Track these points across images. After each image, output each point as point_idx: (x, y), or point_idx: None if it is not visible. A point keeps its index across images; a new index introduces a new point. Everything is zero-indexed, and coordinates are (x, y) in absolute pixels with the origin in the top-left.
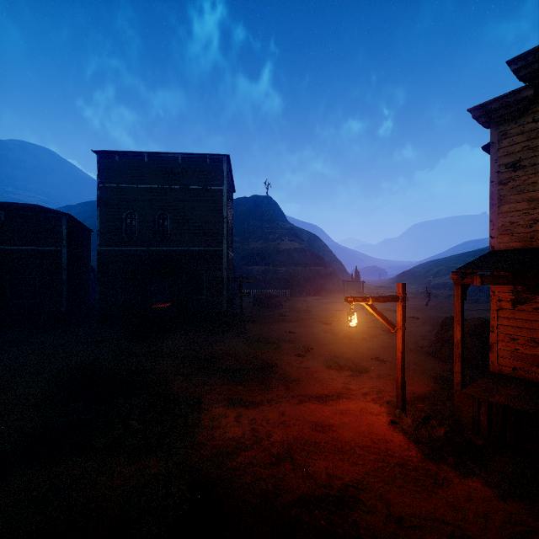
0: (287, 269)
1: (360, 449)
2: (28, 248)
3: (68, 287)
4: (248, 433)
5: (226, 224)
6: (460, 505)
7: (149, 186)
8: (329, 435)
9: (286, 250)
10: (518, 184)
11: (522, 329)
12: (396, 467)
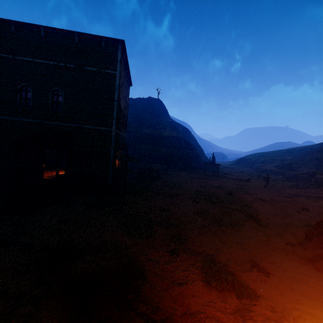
0: (166, 150)
1: None
2: None
3: None
4: None
5: (116, 107)
6: None
7: (45, 61)
8: None
9: (167, 136)
10: None
11: None
12: None
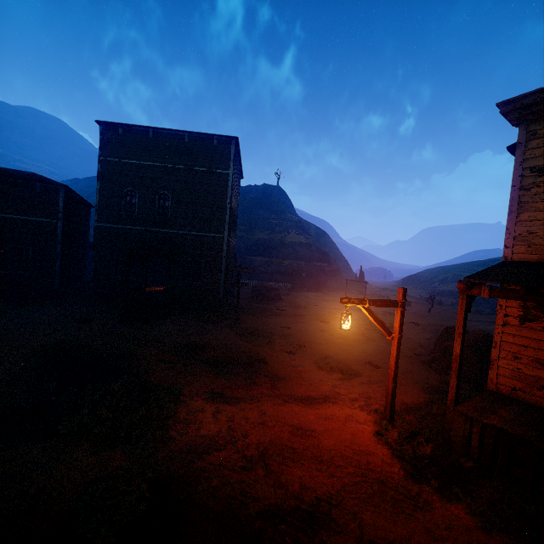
0: (291, 262)
1: (340, 459)
2: (22, 218)
3: (62, 262)
4: (224, 431)
5: (229, 210)
6: (439, 533)
7: (152, 164)
8: (309, 442)
9: (292, 243)
10: (542, 191)
11: (527, 348)
12: (375, 484)
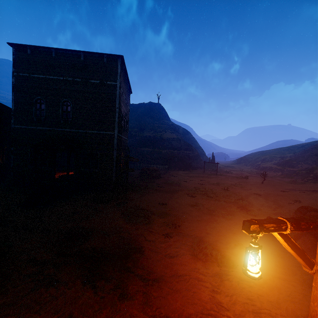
0: (167, 151)
1: None
2: None
3: None
4: None
5: (117, 113)
6: None
7: (56, 77)
8: None
9: (167, 139)
10: None
11: None
12: None
